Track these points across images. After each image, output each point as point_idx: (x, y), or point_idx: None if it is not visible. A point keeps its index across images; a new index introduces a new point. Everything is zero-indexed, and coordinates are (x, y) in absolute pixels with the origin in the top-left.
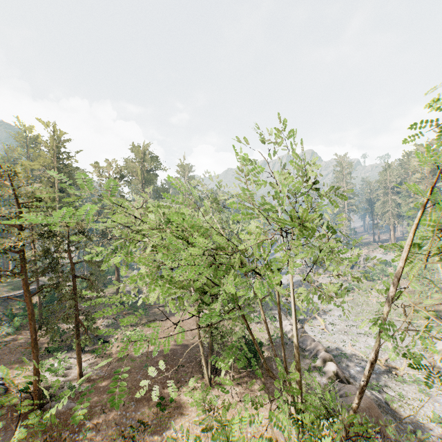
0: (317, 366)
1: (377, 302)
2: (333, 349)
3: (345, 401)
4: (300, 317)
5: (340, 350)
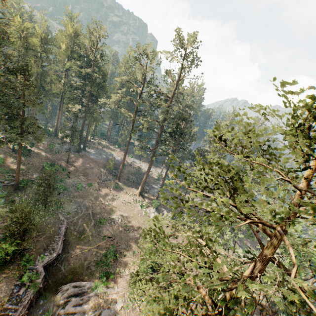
0: None
1: None
2: None
3: None
4: None
5: None
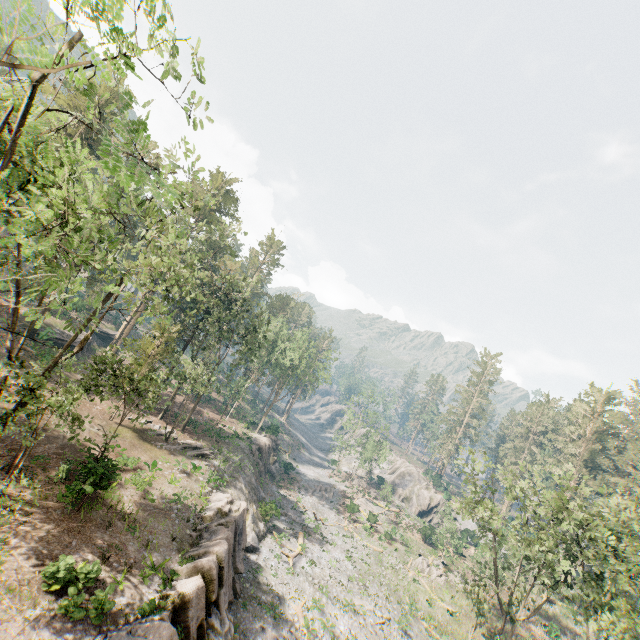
0: (179, 573)
1: (413, 579)
2: (272, 592)
3: (122, 639)
4: (278, 523)
5: (279, 600)
